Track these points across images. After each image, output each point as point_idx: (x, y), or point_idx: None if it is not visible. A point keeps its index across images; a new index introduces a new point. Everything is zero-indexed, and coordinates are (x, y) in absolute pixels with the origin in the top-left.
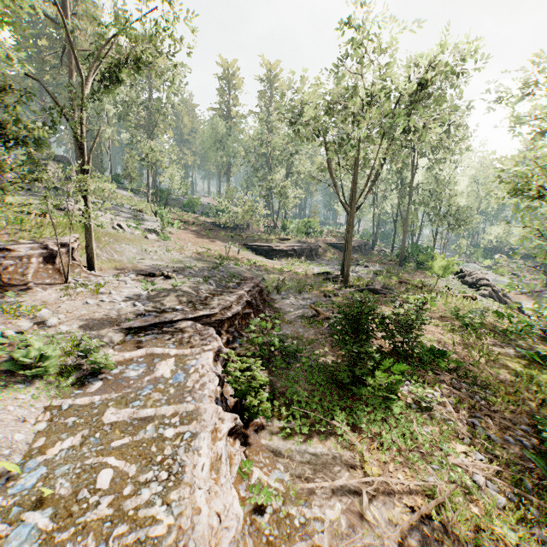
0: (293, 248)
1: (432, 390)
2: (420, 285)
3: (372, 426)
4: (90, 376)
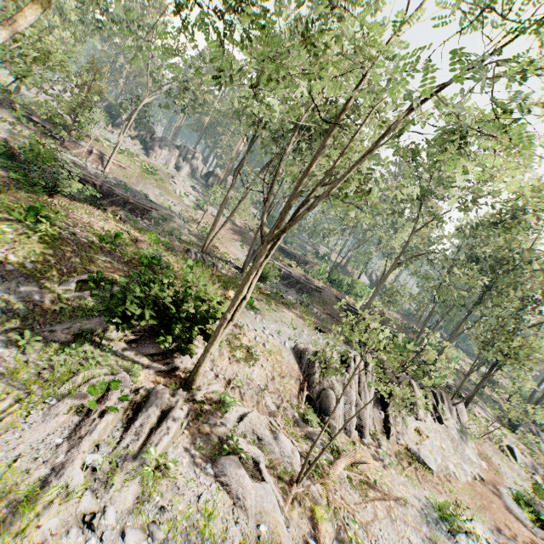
0: (281, 268)
1: None
2: None
3: None
4: None
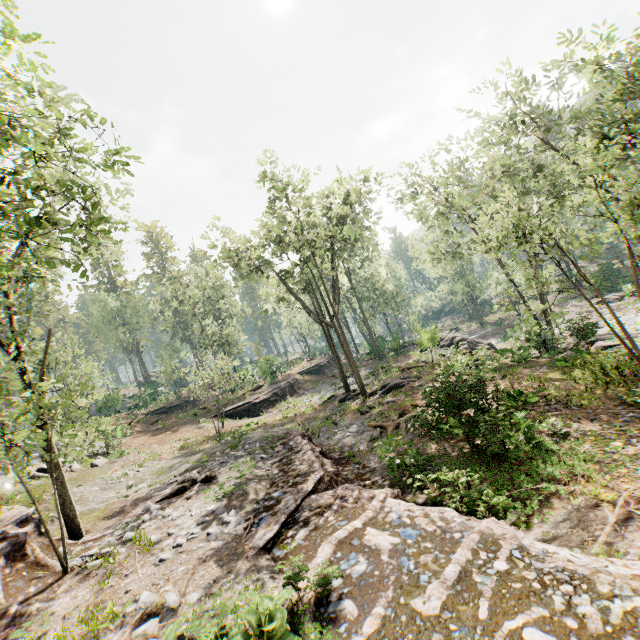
0: (273, 392)
1: (553, 418)
2: (421, 364)
3: (561, 469)
4: (321, 608)
